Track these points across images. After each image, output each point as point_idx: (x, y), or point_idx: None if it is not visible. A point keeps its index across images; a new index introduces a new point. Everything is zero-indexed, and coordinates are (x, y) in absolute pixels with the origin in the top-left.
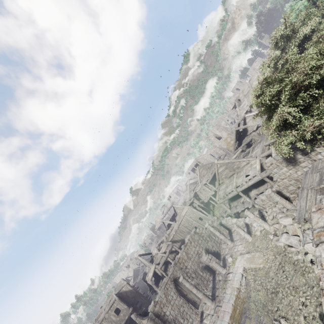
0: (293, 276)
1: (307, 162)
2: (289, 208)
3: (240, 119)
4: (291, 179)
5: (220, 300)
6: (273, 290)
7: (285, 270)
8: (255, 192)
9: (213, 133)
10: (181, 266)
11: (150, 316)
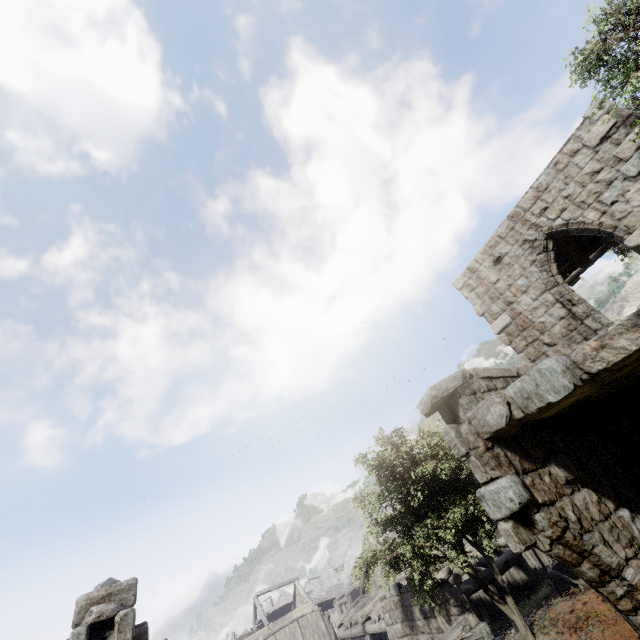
0: None
1: (427, 638)
2: None
3: None
4: None
5: None
6: None
7: None
8: None
9: None
10: None
11: None
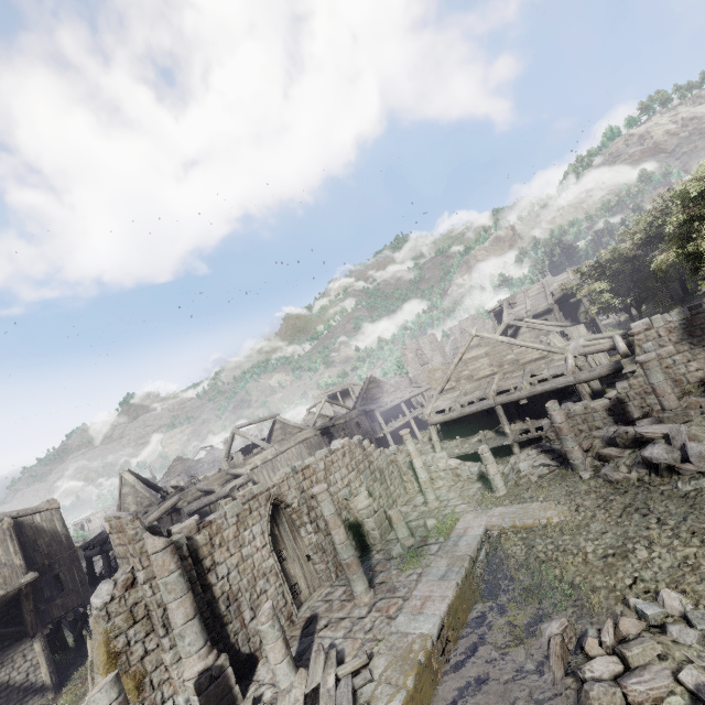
0: (687, 515)
1: None
2: (673, 406)
3: (518, 316)
4: (667, 378)
5: (399, 587)
6: (611, 550)
7: (651, 512)
8: (520, 427)
9: (418, 347)
10: (305, 485)
11: (175, 540)
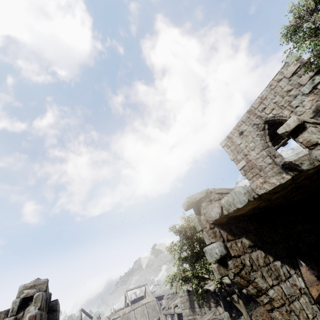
0: None
1: (200, 317)
2: None
3: None
4: None
5: None
6: None
7: None
8: None
9: None
10: None
11: None
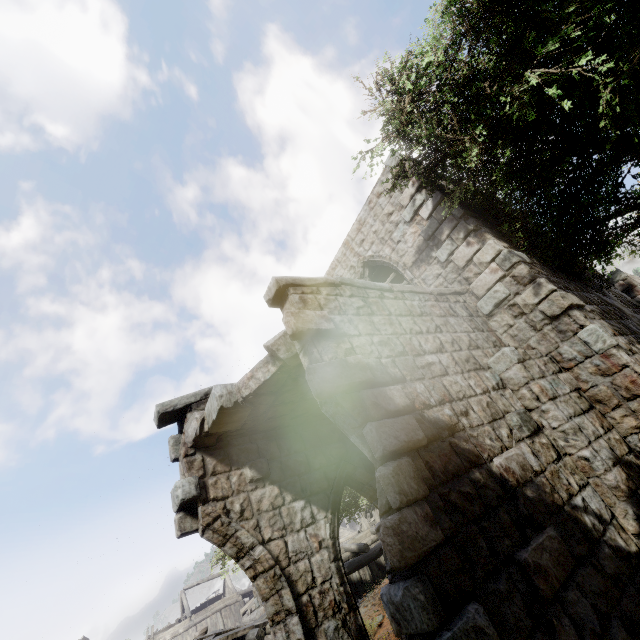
0: None
1: None
2: None
3: None
4: None
5: None
6: None
7: None
8: None
9: None
10: None
11: None
